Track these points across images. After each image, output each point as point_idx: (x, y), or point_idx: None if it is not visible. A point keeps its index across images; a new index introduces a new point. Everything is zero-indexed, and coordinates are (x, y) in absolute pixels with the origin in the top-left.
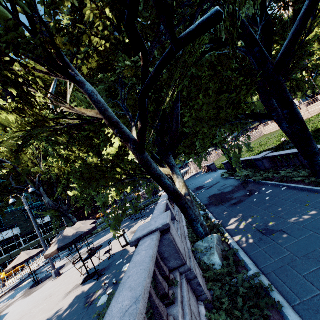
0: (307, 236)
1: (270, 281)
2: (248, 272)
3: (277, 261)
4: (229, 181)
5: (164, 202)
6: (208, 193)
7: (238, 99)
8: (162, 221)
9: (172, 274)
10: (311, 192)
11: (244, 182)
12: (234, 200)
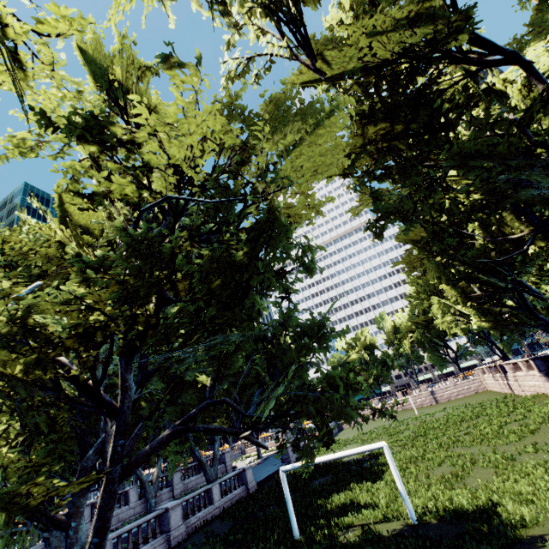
0: None
1: None
2: None
3: None
4: None
5: None
6: None
7: None
8: None
9: None
10: None
11: None
12: None
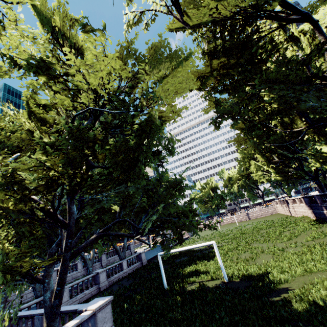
0: None
1: None
2: None
3: None
4: None
5: None
6: None
7: None
8: None
9: None
10: None
11: None
12: None
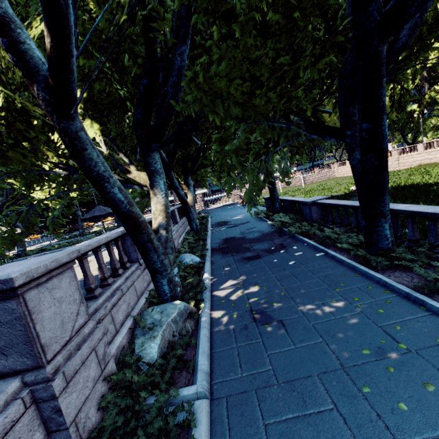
0: (311, 344)
1: (212, 416)
2: (188, 387)
3: (244, 378)
4: (261, 224)
5: (119, 230)
6: (226, 233)
7: (297, 74)
8: (17, 268)
9: (3, 383)
10: (351, 271)
11: (277, 231)
12: (250, 253)
